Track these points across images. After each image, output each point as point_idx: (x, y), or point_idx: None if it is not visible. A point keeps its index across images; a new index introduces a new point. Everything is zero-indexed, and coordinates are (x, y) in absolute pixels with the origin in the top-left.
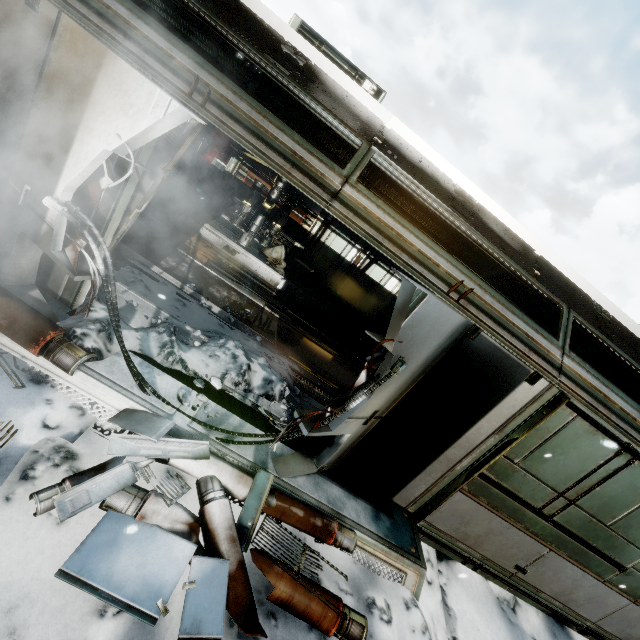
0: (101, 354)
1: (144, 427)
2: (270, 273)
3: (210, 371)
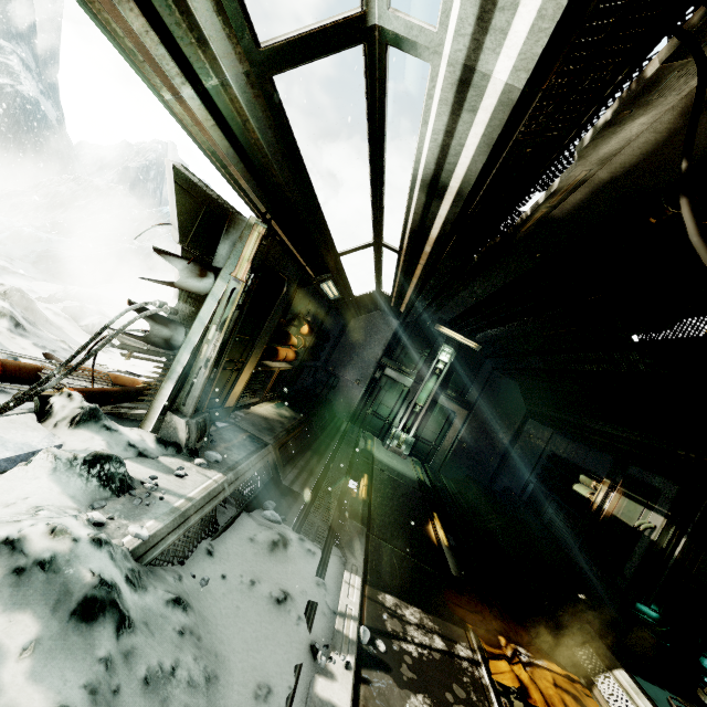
0: (48, 418)
1: None
2: None
3: None
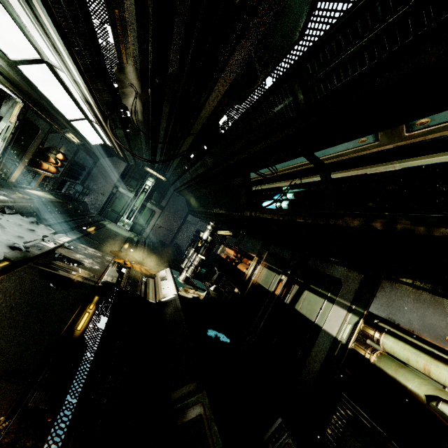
0: None
1: None
2: (170, 290)
3: None
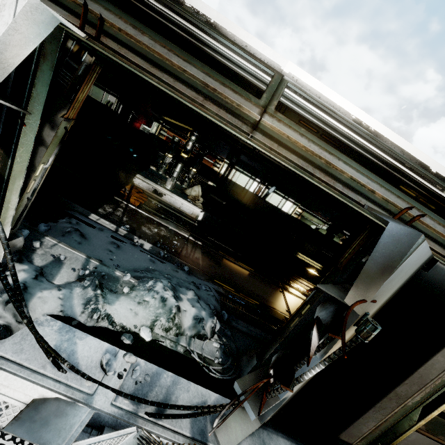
0: (9, 329)
1: (50, 430)
2: (191, 208)
3: (139, 320)
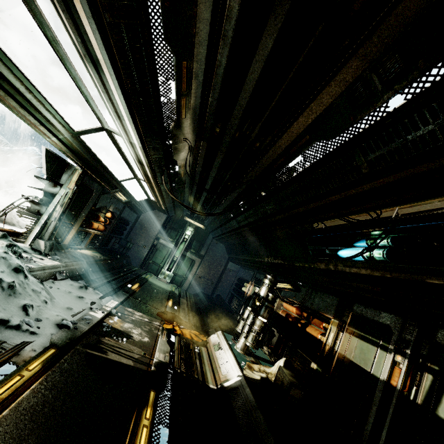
0: None
1: None
2: (231, 368)
3: None
